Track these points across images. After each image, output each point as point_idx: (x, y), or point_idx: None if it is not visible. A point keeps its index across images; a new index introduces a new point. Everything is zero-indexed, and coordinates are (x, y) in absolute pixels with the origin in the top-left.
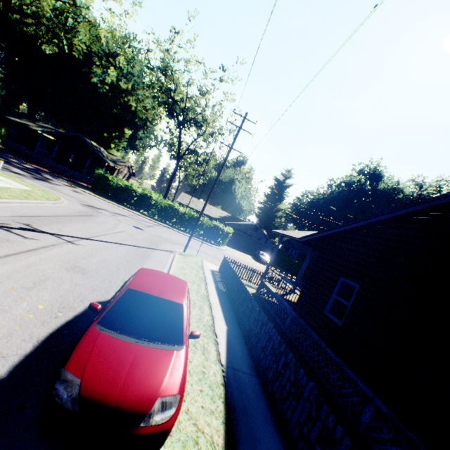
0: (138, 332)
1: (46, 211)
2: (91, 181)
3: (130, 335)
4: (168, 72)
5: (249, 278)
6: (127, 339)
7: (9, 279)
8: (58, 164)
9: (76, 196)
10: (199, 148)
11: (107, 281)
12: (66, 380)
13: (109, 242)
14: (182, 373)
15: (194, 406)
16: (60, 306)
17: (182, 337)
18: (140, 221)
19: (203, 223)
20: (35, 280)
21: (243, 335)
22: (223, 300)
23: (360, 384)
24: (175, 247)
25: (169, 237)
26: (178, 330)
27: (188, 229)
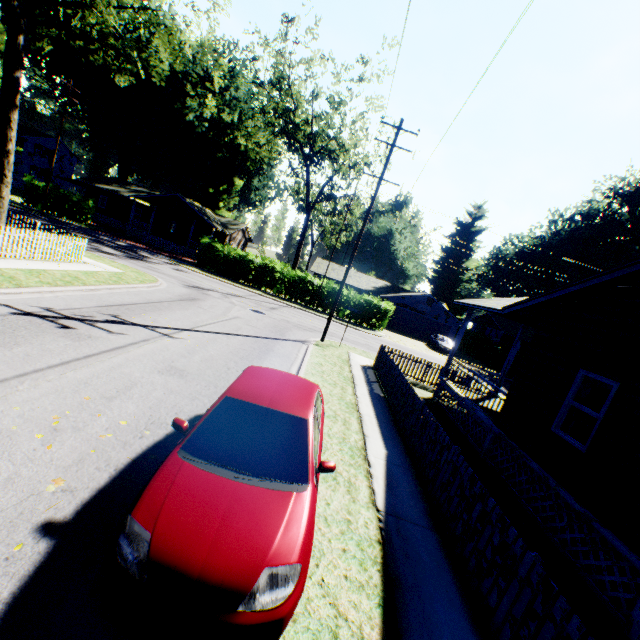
0: (239, 463)
1: (139, 298)
2: (197, 254)
3: (226, 466)
4: (283, 84)
5: (421, 376)
6: (222, 473)
7: (87, 387)
8: (156, 237)
9: (178, 276)
10: (336, 191)
11: (212, 386)
12: (132, 532)
13: (217, 333)
14: (304, 528)
15: (332, 574)
16: (147, 421)
17: (306, 470)
18: (260, 302)
19: (349, 299)
20: (119, 387)
21: (412, 463)
22: (380, 410)
23: (628, 556)
24: (309, 335)
25: (301, 322)
26: (299, 459)
27: (327, 309)
